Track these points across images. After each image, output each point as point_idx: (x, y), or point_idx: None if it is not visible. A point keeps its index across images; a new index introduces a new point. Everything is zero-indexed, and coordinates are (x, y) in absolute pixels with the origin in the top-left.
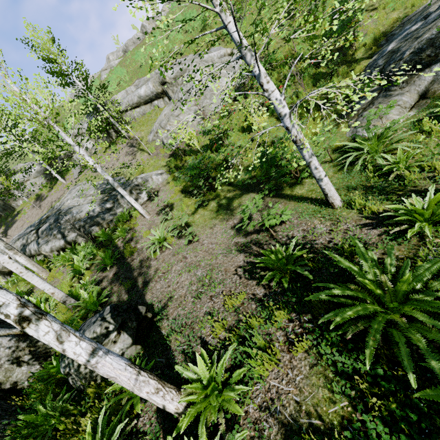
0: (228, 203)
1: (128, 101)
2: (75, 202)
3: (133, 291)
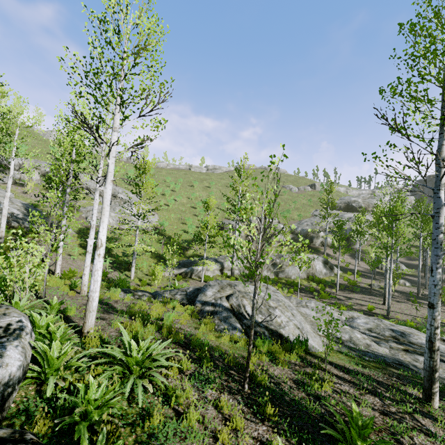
0: None
1: (88, 184)
2: (1, 199)
3: None
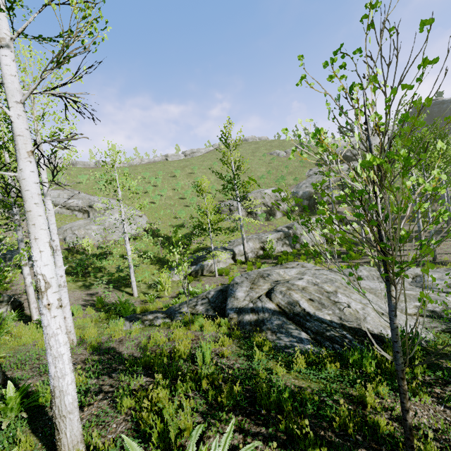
0: (90, 285)
1: (56, 201)
2: None
3: None
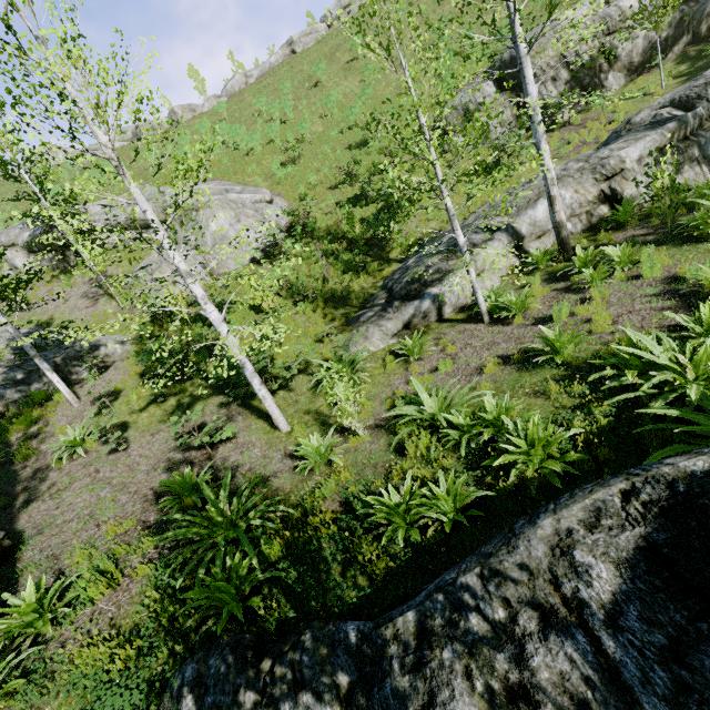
0: (190, 404)
1: (111, 219)
2: None
3: (3, 513)
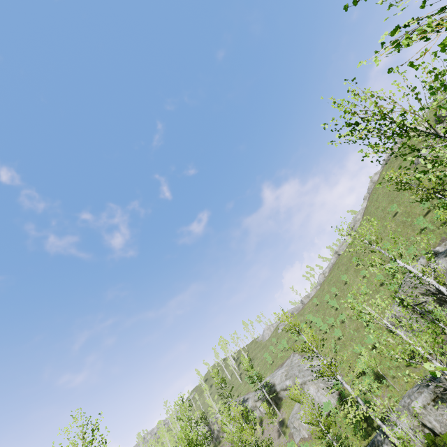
0: None
1: (281, 386)
2: None
3: None
